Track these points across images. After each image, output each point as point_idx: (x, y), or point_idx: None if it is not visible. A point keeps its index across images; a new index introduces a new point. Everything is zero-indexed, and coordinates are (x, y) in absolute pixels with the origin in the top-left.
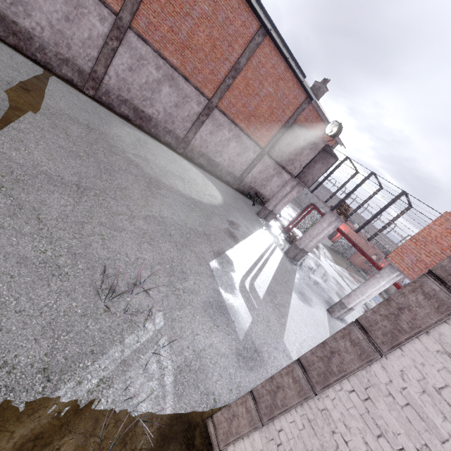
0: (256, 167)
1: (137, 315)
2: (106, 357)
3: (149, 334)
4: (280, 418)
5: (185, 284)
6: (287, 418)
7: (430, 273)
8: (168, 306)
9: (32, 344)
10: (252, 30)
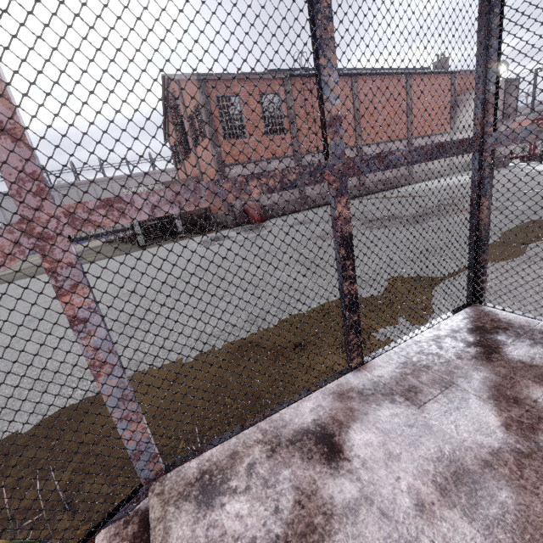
0: None
1: None
2: None
3: None
4: None
5: None
6: None
7: None
8: None
9: None
10: (403, 83)
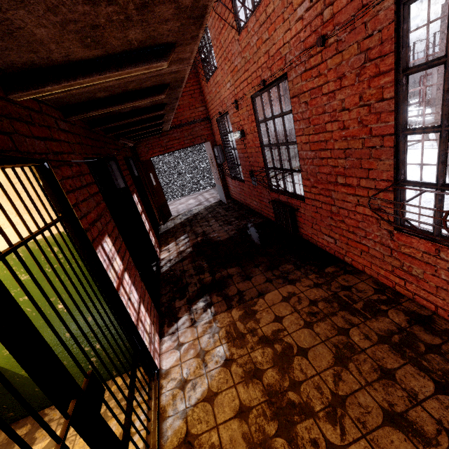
0: None
1: None
2: None
3: None
4: None
5: None
6: None
7: None
8: None
9: None
10: None
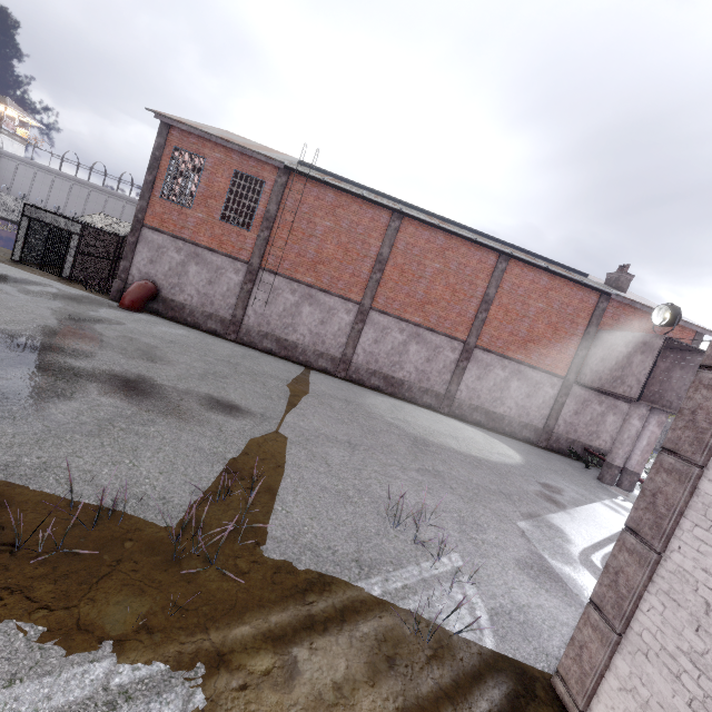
0: (565, 407)
1: (429, 548)
2: (406, 571)
3: (446, 567)
4: (636, 615)
5: (483, 536)
6: (643, 609)
7: (702, 367)
8: (464, 550)
9: (343, 541)
10: (491, 262)
